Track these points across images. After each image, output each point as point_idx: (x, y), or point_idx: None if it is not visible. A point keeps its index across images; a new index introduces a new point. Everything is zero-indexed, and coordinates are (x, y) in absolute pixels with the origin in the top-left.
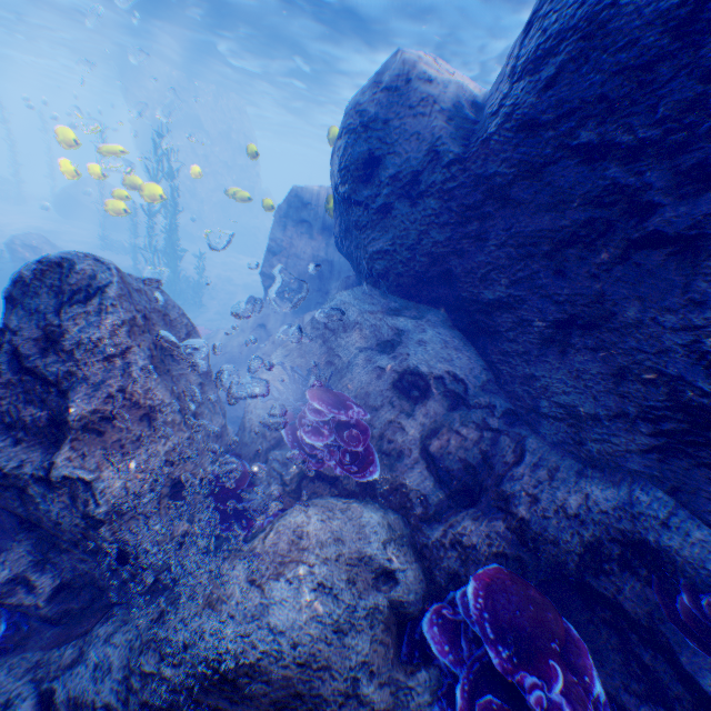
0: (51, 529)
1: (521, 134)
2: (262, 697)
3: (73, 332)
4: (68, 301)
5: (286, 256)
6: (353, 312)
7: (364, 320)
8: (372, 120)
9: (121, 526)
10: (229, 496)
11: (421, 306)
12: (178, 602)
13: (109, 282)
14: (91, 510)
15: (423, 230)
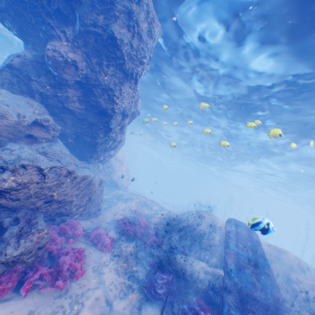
0: None
1: None
2: None
3: None
4: None
5: None
6: None
7: None
8: None
9: None
10: None
11: None
12: None
13: None
14: None
15: None
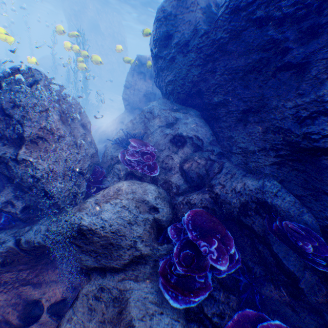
0: (19, 181)
1: (232, 16)
2: (97, 242)
3: (25, 99)
4: (23, 86)
5: (133, 90)
6: (157, 110)
7: (161, 113)
8: (169, 15)
9: (47, 182)
10: (96, 181)
11: (188, 108)
12: (68, 211)
13: (40, 79)
14: (34, 173)
15: (188, 69)
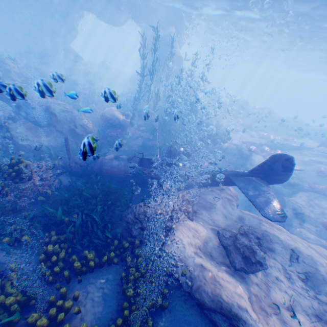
0: None
1: None
2: None
3: None
4: None
5: None
6: None
7: None
8: None
9: None
10: None
11: None
12: None
13: None
14: None
15: None
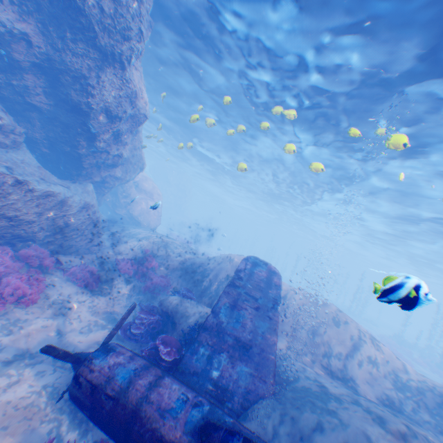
0: None
1: None
2: None
3: None
4: None
5: None
6: None
7: None
8: None
9: None
10: None
11: None
12: None
13: None
14: None
15: None
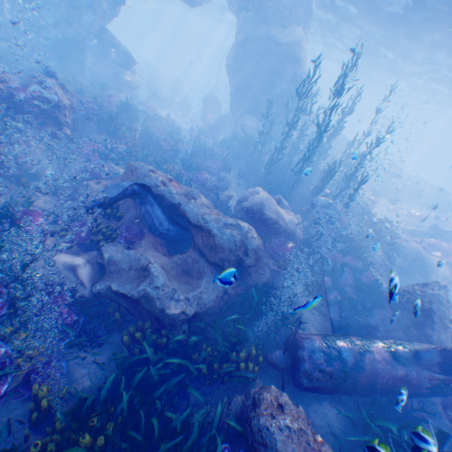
0: None
1: None
2: None
3: None
4: None
5: None
6: None
7: None
8: None
9: None
10: None
11: None
12: None
13: None
14: None
15: None
